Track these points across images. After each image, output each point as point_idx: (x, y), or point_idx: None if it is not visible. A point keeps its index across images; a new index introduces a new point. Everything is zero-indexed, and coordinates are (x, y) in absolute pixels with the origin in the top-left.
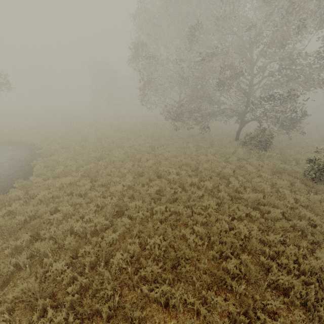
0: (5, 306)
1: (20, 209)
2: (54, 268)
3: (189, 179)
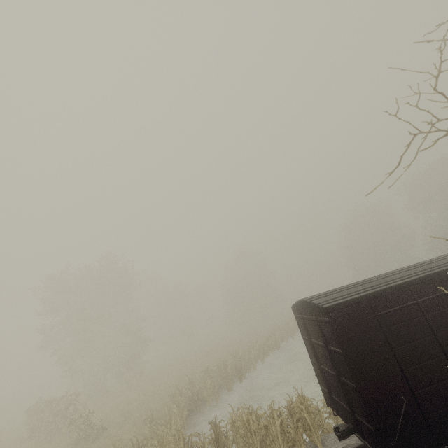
0: None
1: None
2: None
3: None
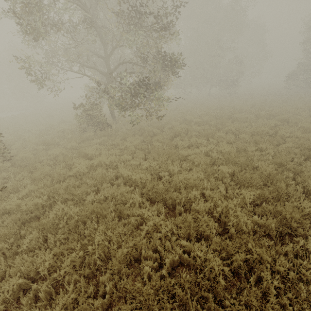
0: None
1: None
2: None
3: None
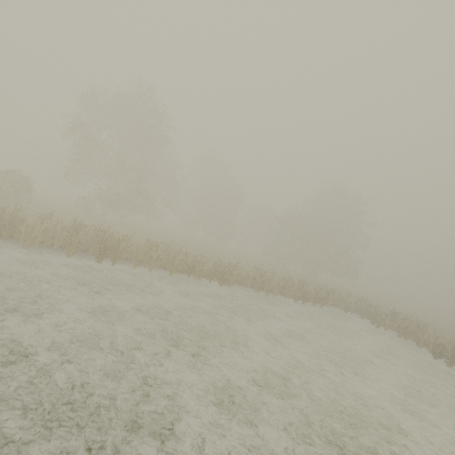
0: None
1: None
2: None
3: None
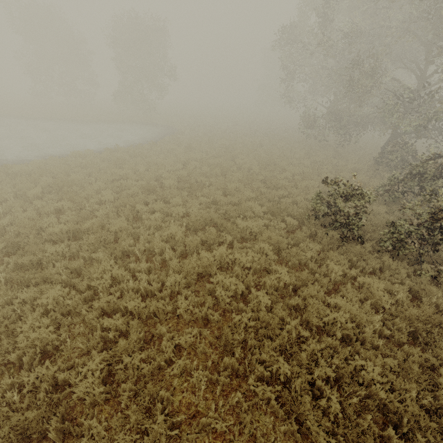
0: (122, 170)
1: (143, 151)
2: (140, 167)
3: (247, 164)
